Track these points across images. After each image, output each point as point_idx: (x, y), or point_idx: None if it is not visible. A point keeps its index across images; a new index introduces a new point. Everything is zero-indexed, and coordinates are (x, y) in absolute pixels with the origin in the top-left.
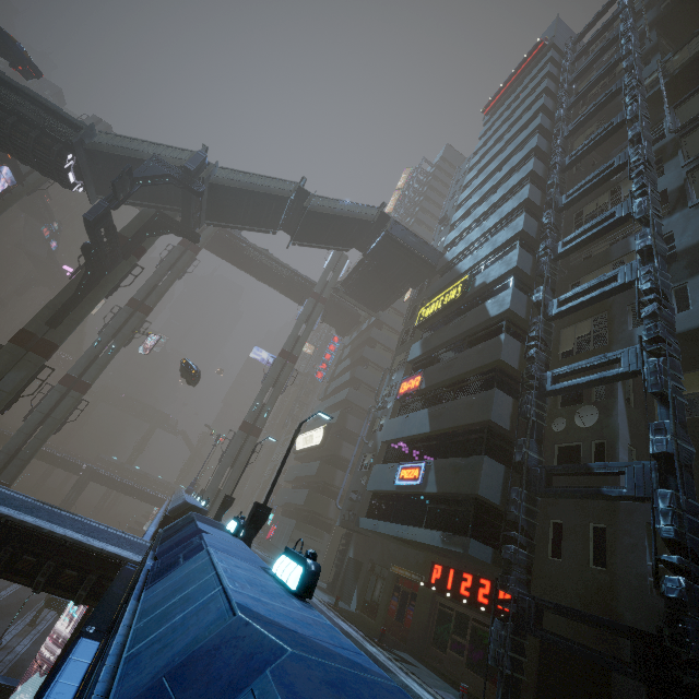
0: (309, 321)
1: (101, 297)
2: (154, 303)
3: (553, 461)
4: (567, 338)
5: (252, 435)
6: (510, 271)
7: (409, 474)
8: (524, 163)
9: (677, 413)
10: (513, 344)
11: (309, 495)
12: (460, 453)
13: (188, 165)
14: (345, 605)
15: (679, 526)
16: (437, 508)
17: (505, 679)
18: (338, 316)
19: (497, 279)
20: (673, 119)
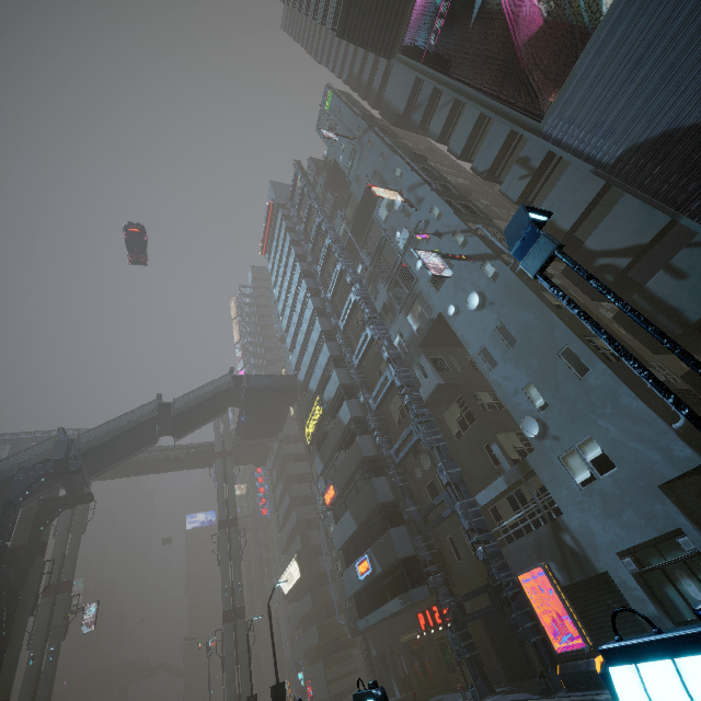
0: (228, 479)
1: (26, 619)
2: (71, 573)
3: (428, 498)
4: (394, 411)
5: (238, 618)
6: (339, 387)
7: (363, 568)
8: (307, 299)
9: (444, 454)
10: (367, 439)
11: (319, 628)
12: (380, 533)
13: (56, 456)
14: (393, 698)
15: (469, 520)
16: (389, 580)
17: (470, 662)
18: (248, 454)
19: (335, 394)
20: (365, 256)
